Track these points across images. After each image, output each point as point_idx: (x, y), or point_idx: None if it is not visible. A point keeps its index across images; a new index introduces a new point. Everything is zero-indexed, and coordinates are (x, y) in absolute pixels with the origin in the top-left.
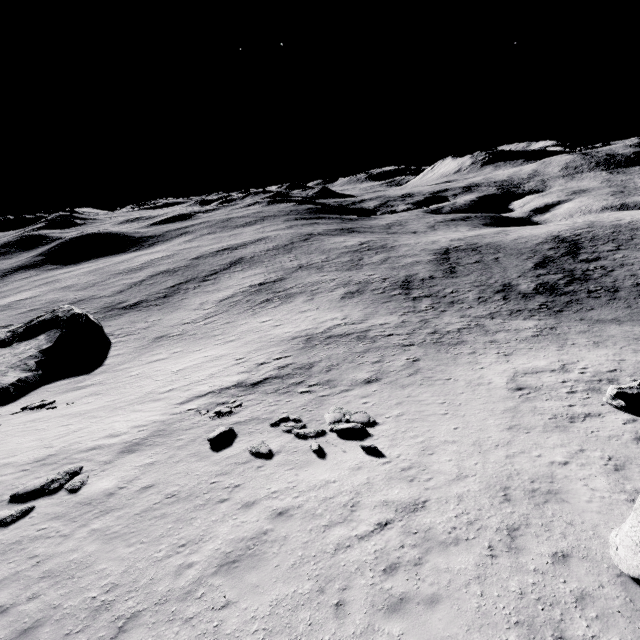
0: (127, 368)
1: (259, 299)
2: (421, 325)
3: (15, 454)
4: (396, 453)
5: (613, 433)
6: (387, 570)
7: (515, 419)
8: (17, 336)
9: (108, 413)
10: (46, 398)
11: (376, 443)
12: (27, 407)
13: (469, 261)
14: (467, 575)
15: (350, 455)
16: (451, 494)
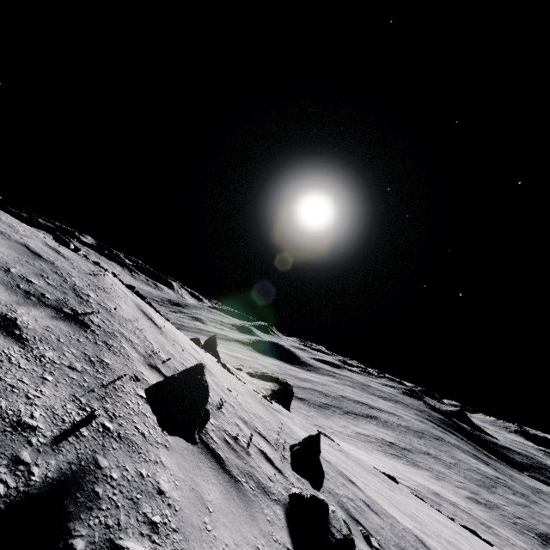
0: None
1: (389, 450)
2: None
3: None
4: None
5: None
6: None
7: None
8: (258, 375)
9: None
10: None
11: None
12: None
13: None
14: None
15: None
16: None
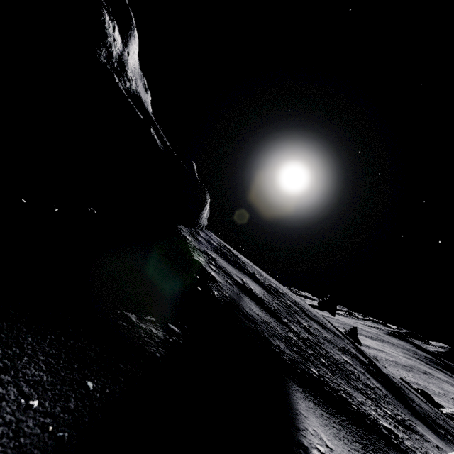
0: None
1: None
2: None
3: None
4: None
5: None
6: None
7: None
8: None
9: None
10: None
11: None
12: None
13: None
14: None
15: None
16: None
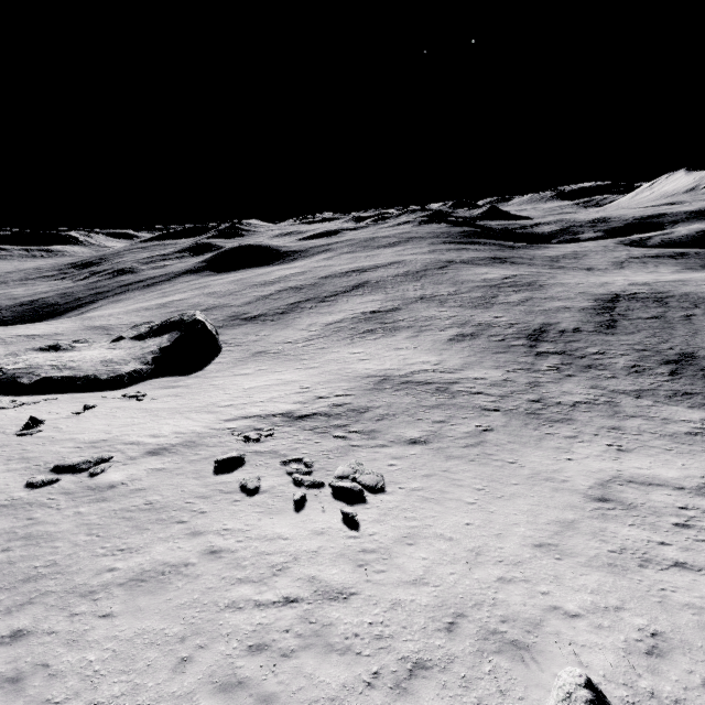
0: (216, 377)
1: (364, 328)
2: (526, 388)
3: (84, 432)
4: (373, 530)
5: (697, 602)
6: (253, 648)
7: (557, 536)
8: (152, 332)
9: (168, 415)
10: (144, 390)
11: (363, 512)
12: (125, 395)
13: (643, 315)
14: (323, 691)
15: (325, 517)
16: (389, 597)
